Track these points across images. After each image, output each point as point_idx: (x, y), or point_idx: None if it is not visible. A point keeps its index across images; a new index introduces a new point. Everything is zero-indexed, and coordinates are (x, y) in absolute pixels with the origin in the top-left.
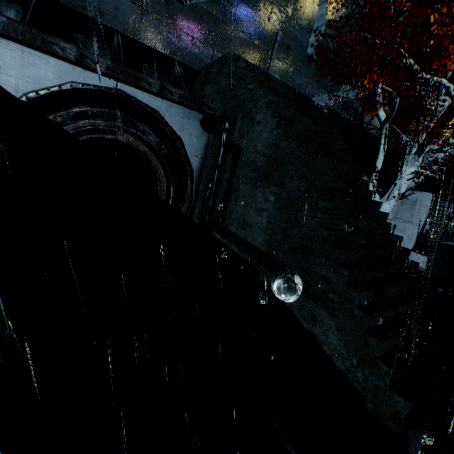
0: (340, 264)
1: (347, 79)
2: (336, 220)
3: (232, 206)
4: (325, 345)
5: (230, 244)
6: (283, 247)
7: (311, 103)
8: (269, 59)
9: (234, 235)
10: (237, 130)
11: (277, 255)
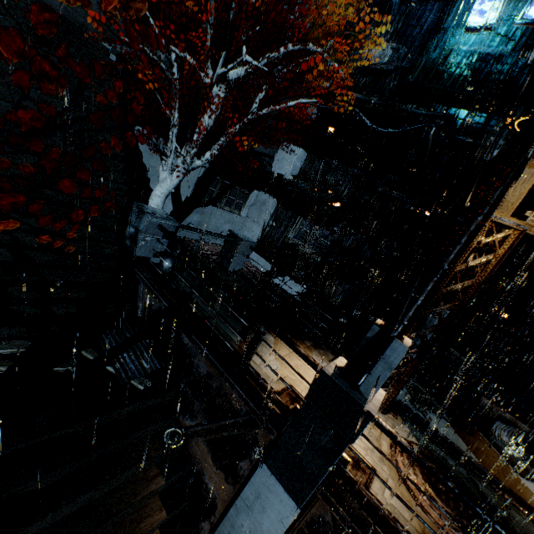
0: None
1: (238, 56)
2: None
3: None
4: None
5: None
6: None
7: (87, 37)
8: None
9: None
10: None
11: None
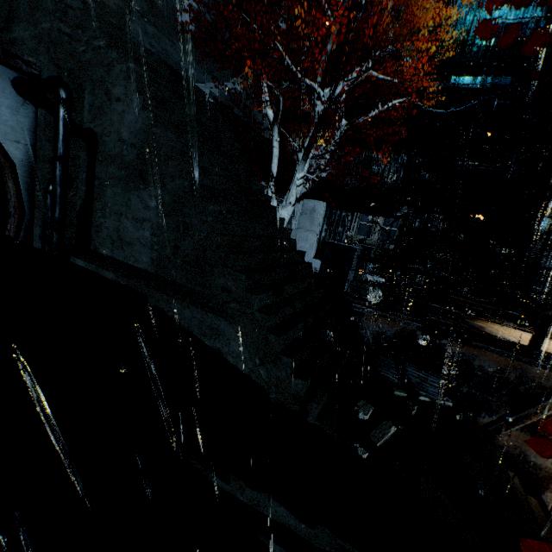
0: (238, 271)
1: (238, 70)
2: (231, 225)
3: (99, 220)
4: (230, 355)
5: (101, 270)
6: (176, 264)
7: (192, 87)
8: (127, 12)
9: (108, 258)
10: (87, 108)
11: (171, 274)
